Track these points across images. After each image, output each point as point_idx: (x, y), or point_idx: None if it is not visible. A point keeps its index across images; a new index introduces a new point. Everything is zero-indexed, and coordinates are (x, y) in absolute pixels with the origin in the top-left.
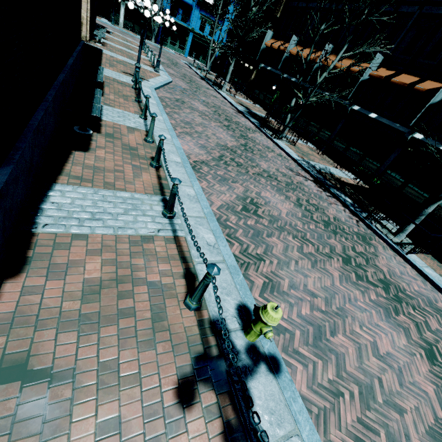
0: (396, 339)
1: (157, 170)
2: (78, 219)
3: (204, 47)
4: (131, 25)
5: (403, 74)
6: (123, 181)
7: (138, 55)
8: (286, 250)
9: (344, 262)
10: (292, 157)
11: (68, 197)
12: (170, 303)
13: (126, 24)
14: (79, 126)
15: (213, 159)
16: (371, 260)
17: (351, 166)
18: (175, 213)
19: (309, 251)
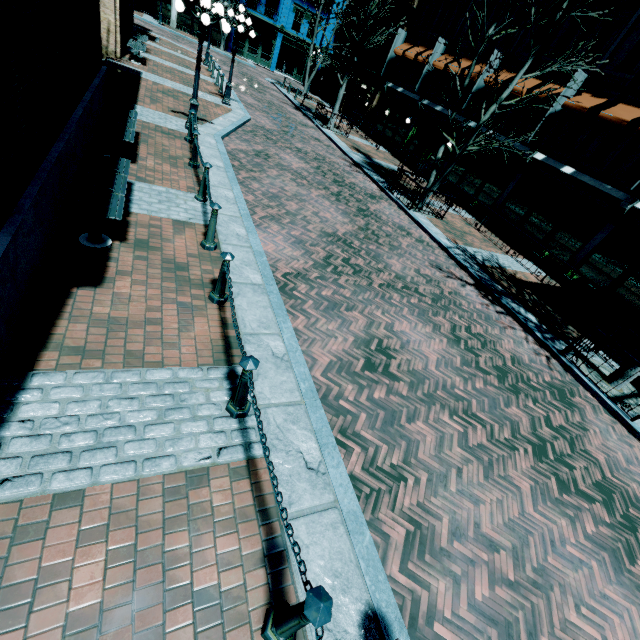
0: (639, 624)
1: (221, 307)
2: (69, 453)
3: (300, 55)
4: (189, 23)
5: (620, 103)
6: (159, 344)
7: (194, 86)
8: (440, 446)
9: (537, 455)
10: (439, 243)
11: (54, 400)
12: (237, 639)
13: (180, 23)
14: (88, 234)
15: (314, 266)
16: (577, 442)
17: (530, 249)
18: (249, 405)
19: (478, 440)
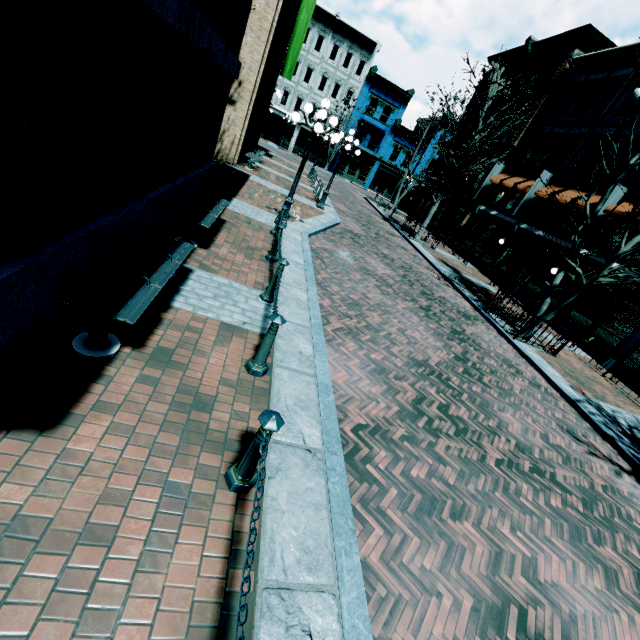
0: None
1: (241, 498)
2: None
3: (393, 179)
4: (303, 150)
5: None
6: (78, 609)
7: (292, 186)
8: None
9: None
10: (562, 392)
11: None
12: None
13: (296, 149)
14: (88, 335)
15: (400, 415)
16: None
17: None
18: None
19: None
